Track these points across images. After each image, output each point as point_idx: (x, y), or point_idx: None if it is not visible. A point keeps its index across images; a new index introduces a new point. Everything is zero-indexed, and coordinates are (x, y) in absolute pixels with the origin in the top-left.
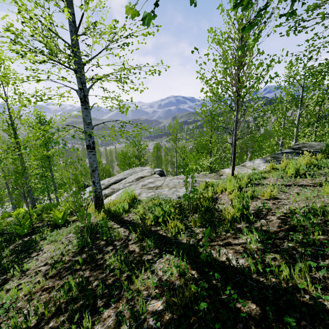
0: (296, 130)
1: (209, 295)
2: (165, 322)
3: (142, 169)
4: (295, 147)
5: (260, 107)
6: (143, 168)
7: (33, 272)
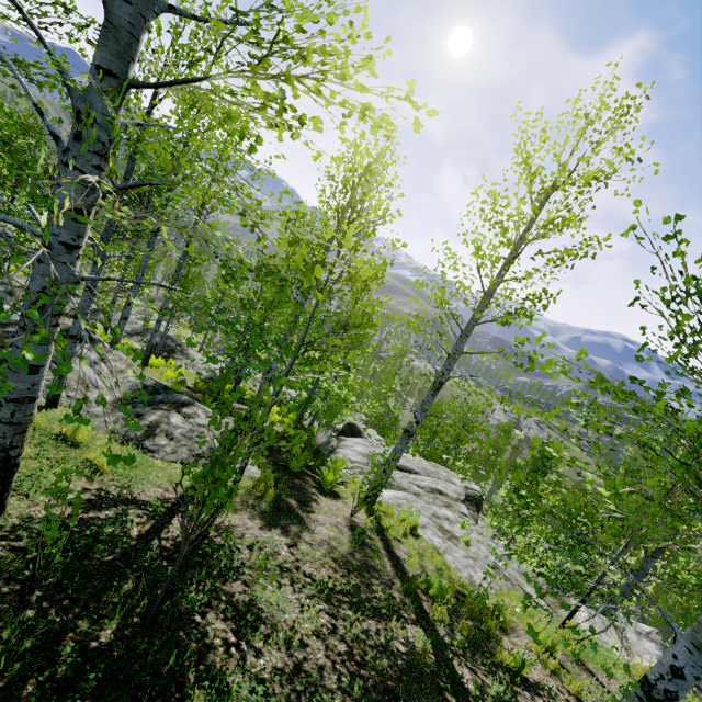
0: None
1: (434, 674)
2: (402, 657)
3: (449, 479)
4: None
5: None
6: (451, 476)
7: (319, 540)
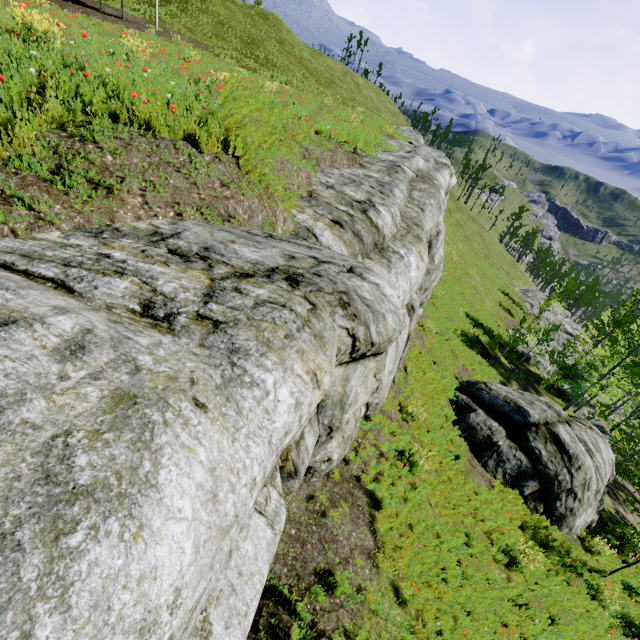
0: None
1: None
2: None
3: None
4: None
5: None
6: None
7: None
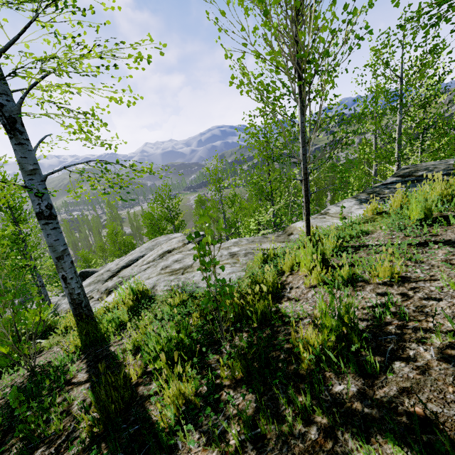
0: (397, 148)
1: None
2: None
3: (170, 238)
4: (403, 172)
5: (340, 113)
6: (171, 236)
7: None
